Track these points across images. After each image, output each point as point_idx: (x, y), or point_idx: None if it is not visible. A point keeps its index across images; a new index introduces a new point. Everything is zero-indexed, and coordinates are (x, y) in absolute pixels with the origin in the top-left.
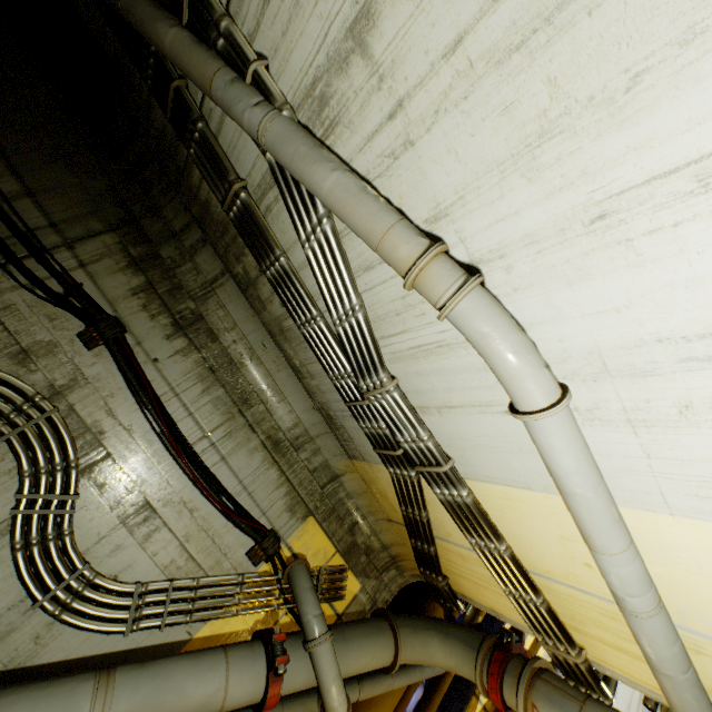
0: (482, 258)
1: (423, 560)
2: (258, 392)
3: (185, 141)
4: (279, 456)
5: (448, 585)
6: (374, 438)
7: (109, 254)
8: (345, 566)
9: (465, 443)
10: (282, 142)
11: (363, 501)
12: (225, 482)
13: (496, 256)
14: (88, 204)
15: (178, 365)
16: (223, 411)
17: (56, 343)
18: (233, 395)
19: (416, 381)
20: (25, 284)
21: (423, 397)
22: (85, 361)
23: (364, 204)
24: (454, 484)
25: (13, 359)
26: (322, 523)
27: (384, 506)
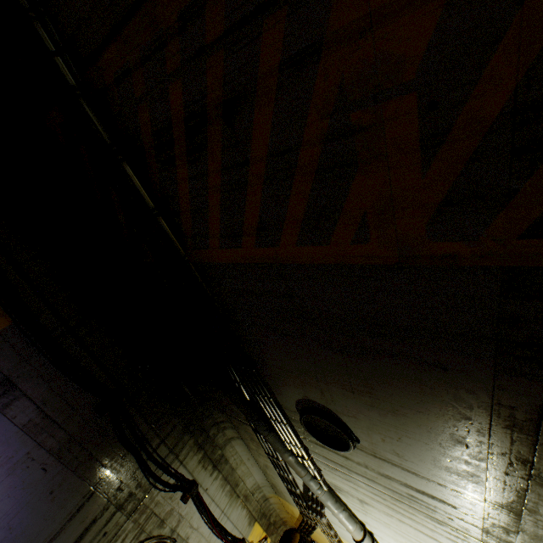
0: (375, 533)
1: (303, 531)
2: (241, 477)
3: (258, 437)
4: (247, 502)
5: (311, 538)
6: (303, 513)
7: (191, 449)
8: (267, 536)
9: (346, 535)
10: (325, 501)
11: (276, 505)
12: (228, 528)
13: (380, 536)
14: (183, 428)
15: (214, 485)
16: (229, 495)
17: (173, 508)
18: (232, 485)
19: (334, 519)
20: (162, 488)
21: (334, 521)
22: (182, 508)
23: (348, 523)
24: (338, 542)
25: (159, 527)
26: (259, 521)
27: (288, 509)
